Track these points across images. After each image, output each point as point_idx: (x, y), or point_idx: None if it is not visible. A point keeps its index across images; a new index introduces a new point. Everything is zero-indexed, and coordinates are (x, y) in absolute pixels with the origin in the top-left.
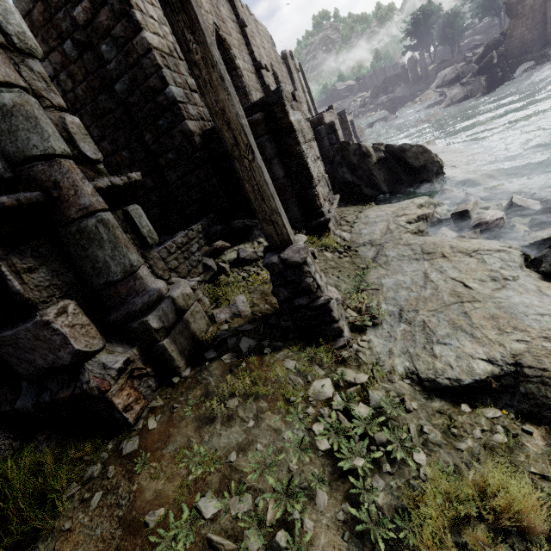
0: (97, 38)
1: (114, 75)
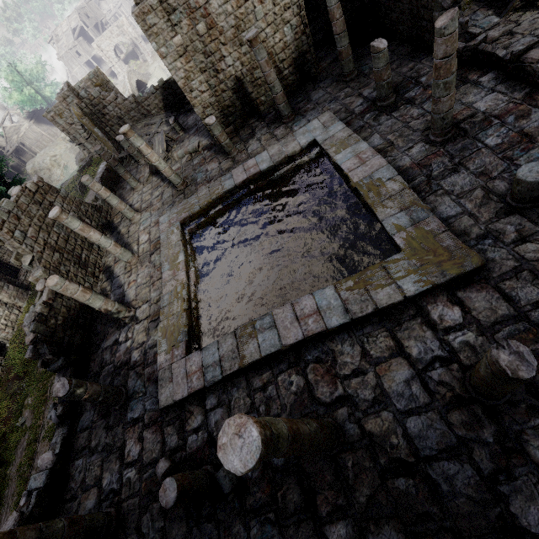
0: None
1: None
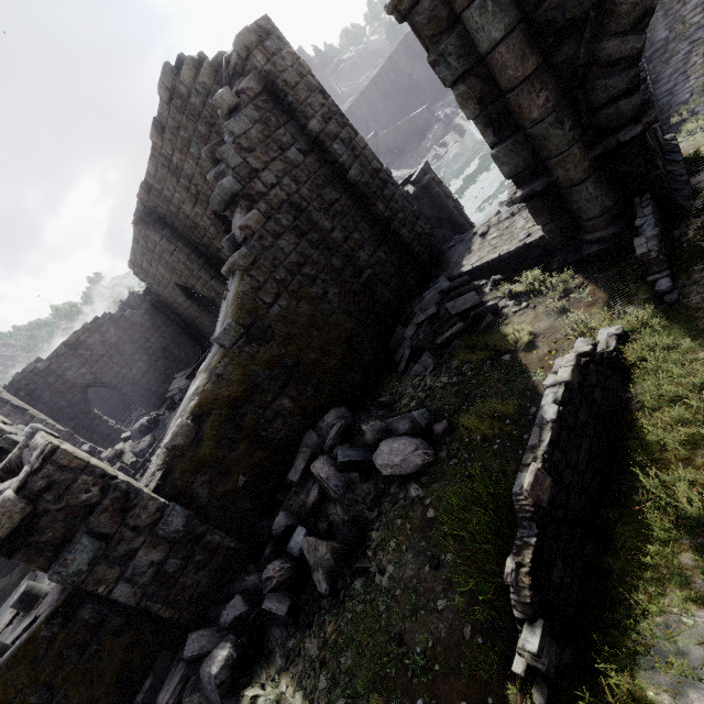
0: (329, 140)
1: (347, 165)
